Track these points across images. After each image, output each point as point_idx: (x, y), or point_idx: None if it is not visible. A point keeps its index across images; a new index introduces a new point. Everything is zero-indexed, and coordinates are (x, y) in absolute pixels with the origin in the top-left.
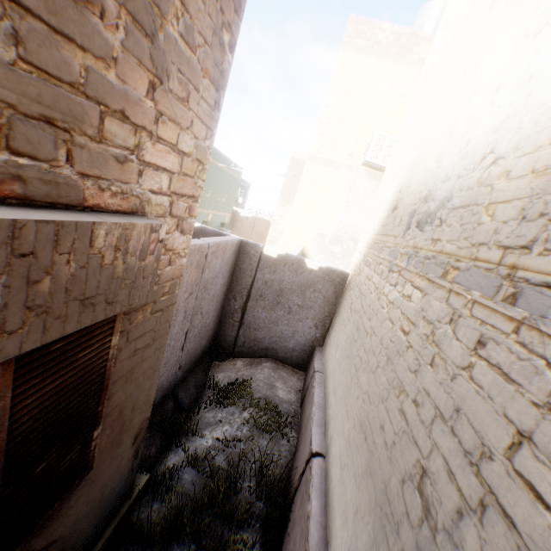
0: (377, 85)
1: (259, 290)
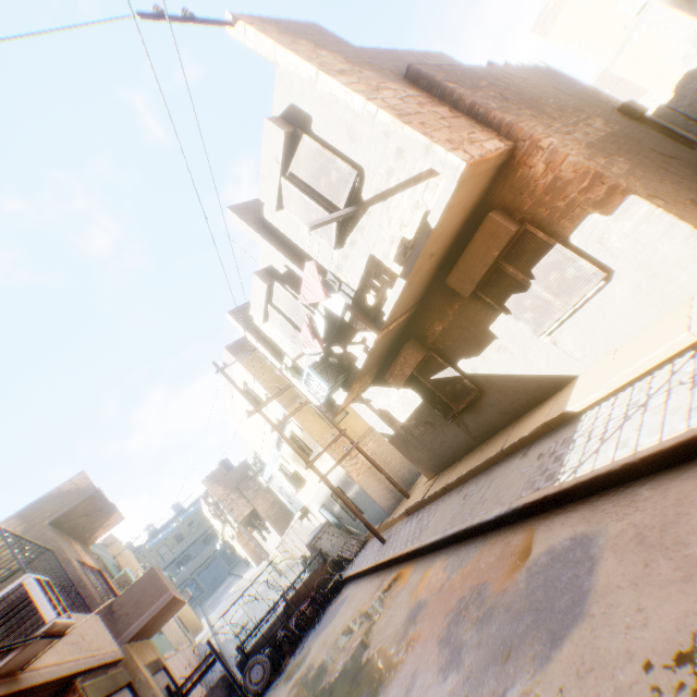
0: (580, 8)
1: (691, 112)
